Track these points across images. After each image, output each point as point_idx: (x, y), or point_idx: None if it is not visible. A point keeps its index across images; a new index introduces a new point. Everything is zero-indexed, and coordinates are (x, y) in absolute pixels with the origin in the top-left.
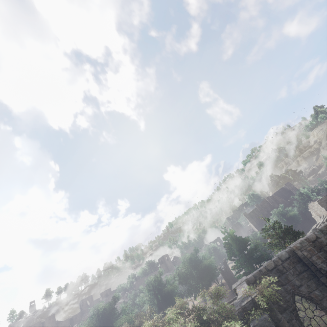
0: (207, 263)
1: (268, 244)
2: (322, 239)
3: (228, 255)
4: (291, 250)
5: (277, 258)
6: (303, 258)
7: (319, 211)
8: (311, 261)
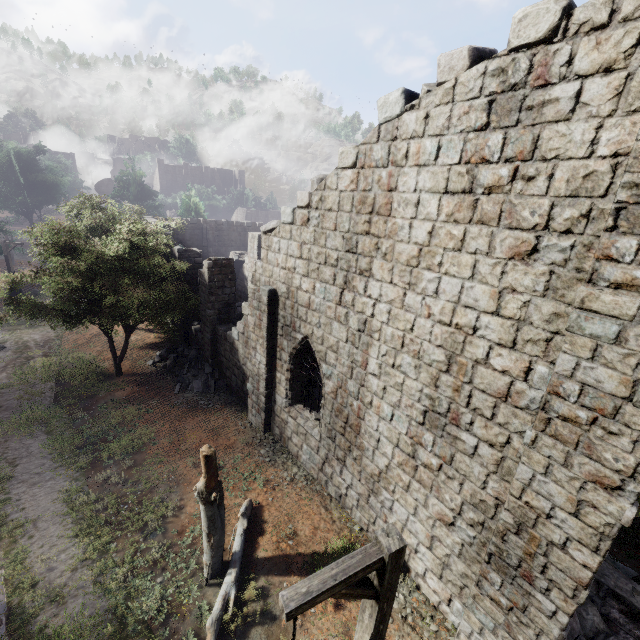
0: (54, 181)
1: (180, 211)
2: (224, 227)
3: (116, 193)
4: (201, 221)
5: (188, 220)
6: (205, 229)
7: (241, 219)
8: (207, 233)
